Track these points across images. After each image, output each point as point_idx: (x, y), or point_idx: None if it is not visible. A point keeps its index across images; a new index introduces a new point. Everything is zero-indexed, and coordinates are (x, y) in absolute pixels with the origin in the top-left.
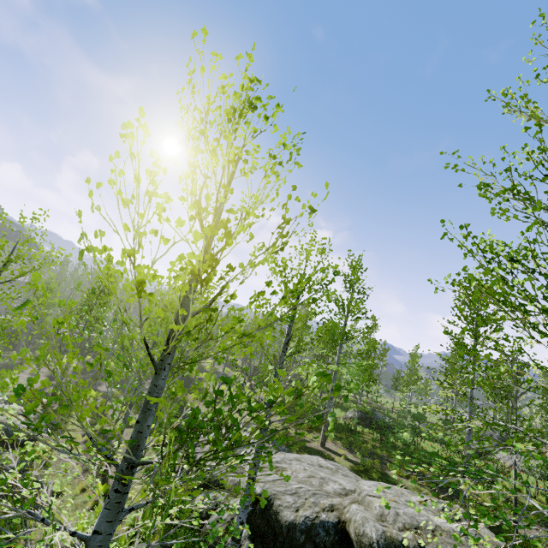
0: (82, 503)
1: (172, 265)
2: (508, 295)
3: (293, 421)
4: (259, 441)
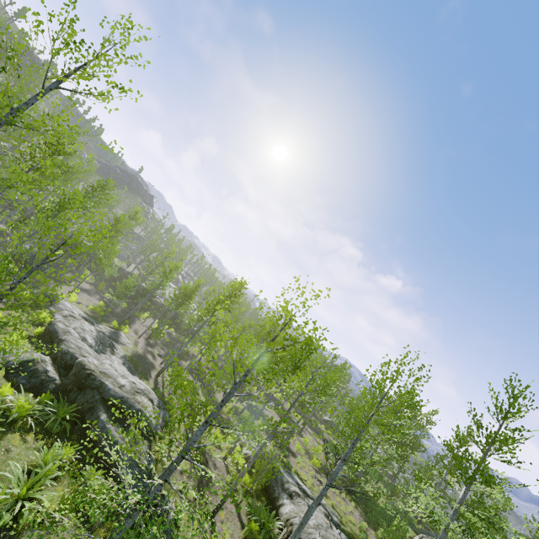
0: None
1: None
2: None
3: None
4: None
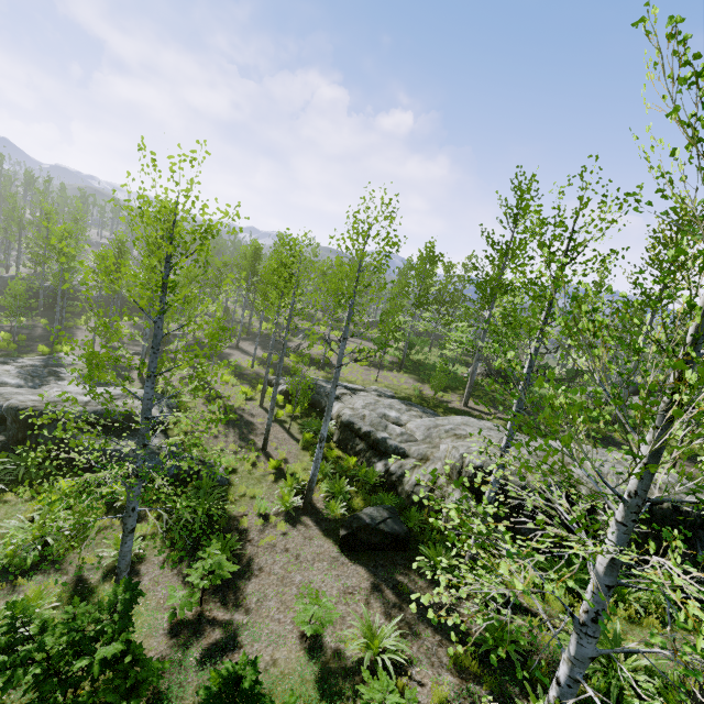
0: (263, 477)
1: None
2: None
3: None
4: None
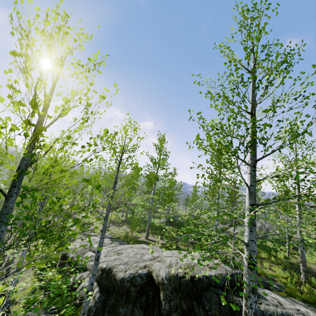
0: None
1: (0, 127)
2: (214, 146)
3: (76, 209)
4: (59, 223)
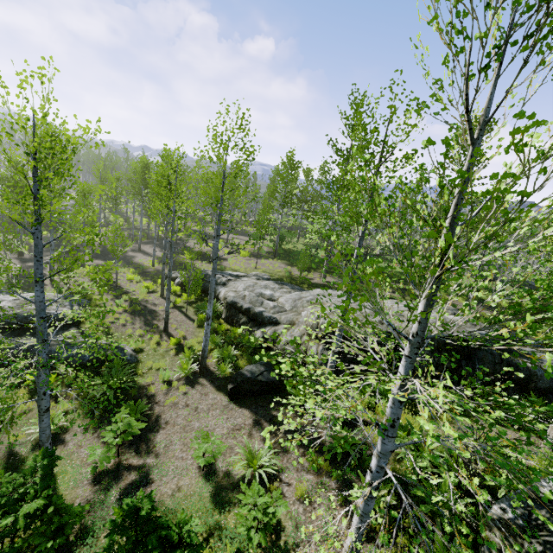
0: (166, 353)
1: None
2: None
3: None
4: None
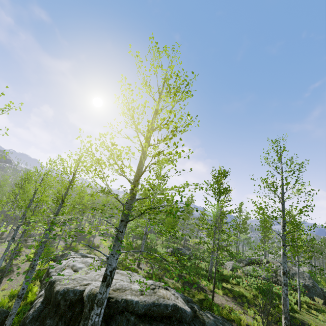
0: None
1: None
2: (87, 167)
3: None
4: None
